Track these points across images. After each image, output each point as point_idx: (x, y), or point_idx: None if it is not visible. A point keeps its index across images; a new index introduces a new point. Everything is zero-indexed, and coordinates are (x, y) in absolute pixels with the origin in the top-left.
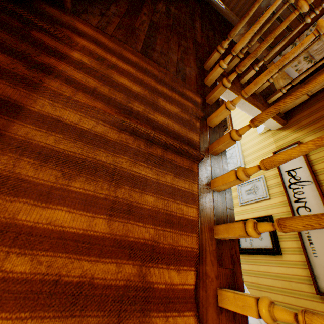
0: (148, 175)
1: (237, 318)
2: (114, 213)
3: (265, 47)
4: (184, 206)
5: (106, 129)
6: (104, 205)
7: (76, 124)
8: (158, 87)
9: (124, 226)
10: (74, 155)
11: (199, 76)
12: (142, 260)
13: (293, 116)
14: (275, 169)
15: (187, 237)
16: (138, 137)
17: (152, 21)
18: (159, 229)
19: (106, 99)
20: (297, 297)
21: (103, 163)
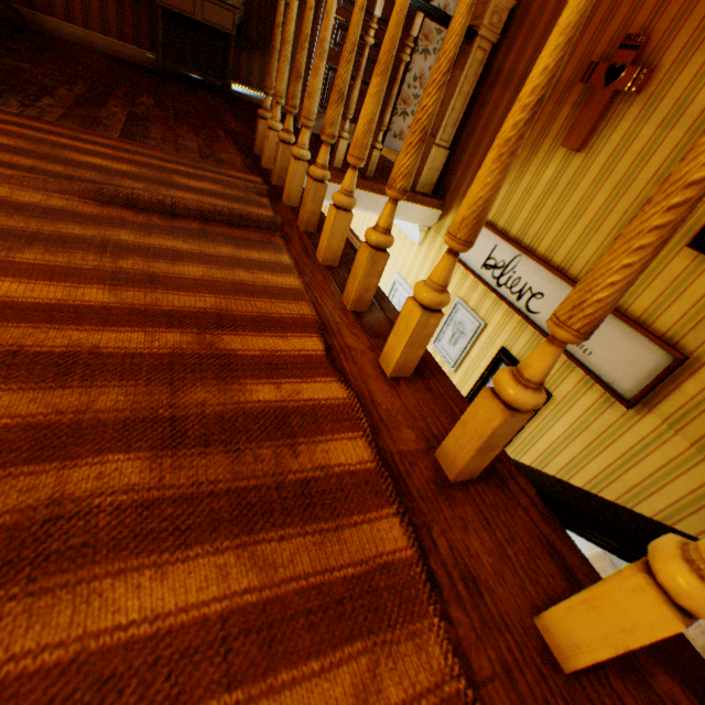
0: (180, 248)
1: (435, 389)
2: (121, 284)
3: (303, 58)
4: (270, 276)
5: (73, 204)
6: (96, 276)
7: (6, 199)
8: (168, 166)
9: (149, 296)
10: (11, 229)
11: (251, 162)
12: (200, 329)
13: (447, 189)
14: (468, 276)
15: (288, 306)
16: (145, 213)
17: (132, 113)
18: (225, 298)
19: (63, 178)
20: (611, 442)
21: (78, 237)
